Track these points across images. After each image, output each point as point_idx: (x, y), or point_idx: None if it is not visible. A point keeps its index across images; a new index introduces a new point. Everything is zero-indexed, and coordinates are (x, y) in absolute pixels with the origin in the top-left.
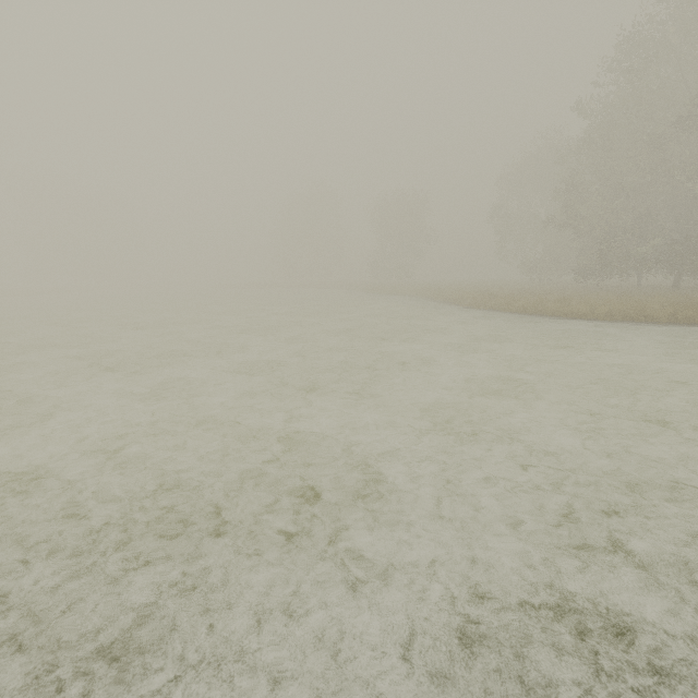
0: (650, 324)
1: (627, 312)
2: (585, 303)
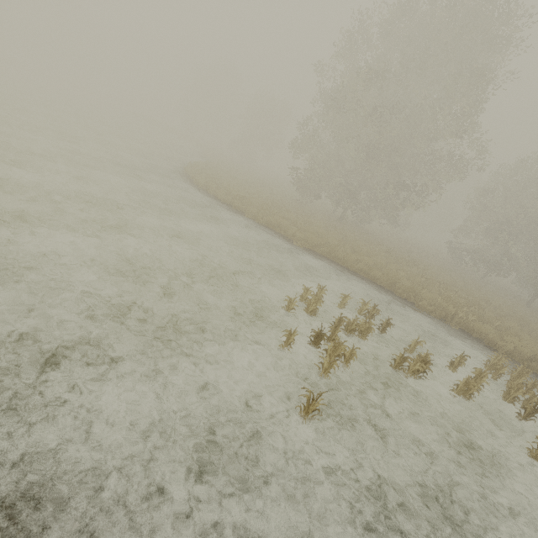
0: (207, 195)
1: (213, 188)
2: (209, 178)
